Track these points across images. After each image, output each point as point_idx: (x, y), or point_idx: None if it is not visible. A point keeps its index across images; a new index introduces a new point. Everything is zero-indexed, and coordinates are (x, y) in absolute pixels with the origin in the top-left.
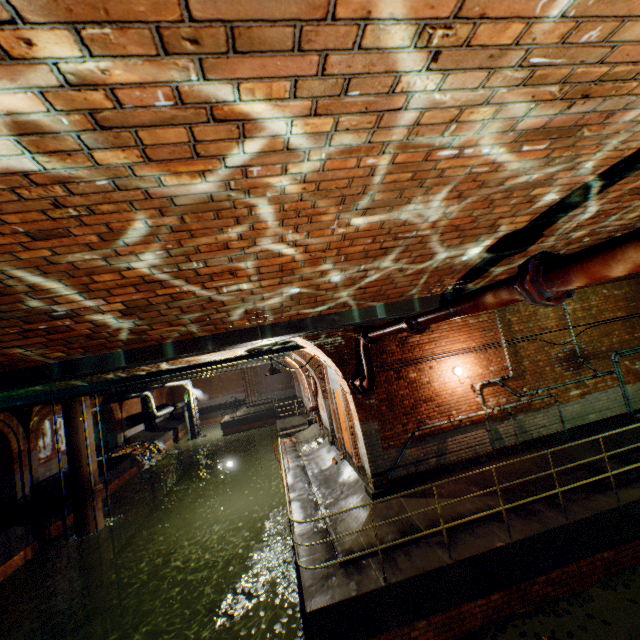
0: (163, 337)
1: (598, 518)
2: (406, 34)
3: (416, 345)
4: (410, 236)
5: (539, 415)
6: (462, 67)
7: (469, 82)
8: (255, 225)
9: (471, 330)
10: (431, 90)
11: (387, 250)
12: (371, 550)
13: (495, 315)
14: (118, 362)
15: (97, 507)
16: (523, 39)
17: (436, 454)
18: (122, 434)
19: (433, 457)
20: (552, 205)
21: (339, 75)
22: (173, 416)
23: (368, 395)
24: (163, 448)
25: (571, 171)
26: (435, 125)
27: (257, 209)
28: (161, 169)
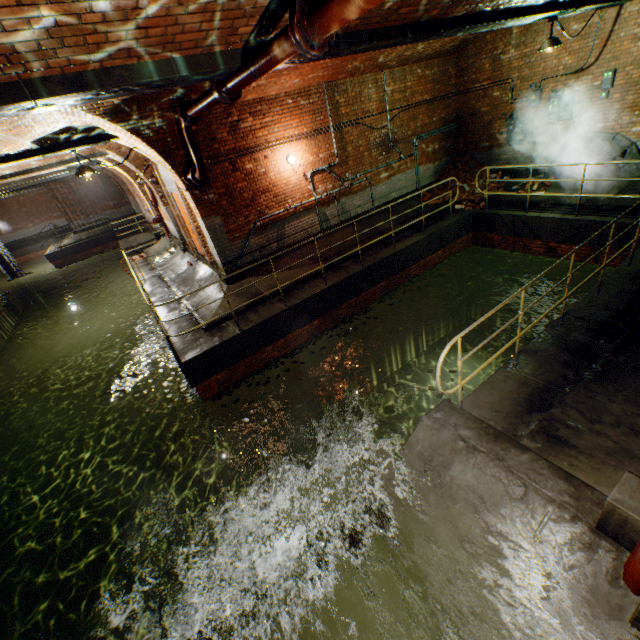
0: None
1: (382, 263)
2: None
3: (249, 132)
4: None
5: (357, 198)
6: None
7: None
8: None
9: (303, 114)
10: None
11: None
12: (226, 313)
13: (325, 96)
14: None
15: None
16: None
17: (277, 240)
18: None
19: (275, 243)
20: None
21: None
22: None
23: (206, 191)
24: None
25: None
26: None
27: None
28: None
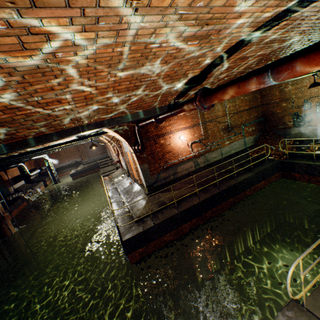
0: (26, 136)
1: (229, 188)
2: (120, 2)
3: (163, 127)
4: (147, 80)
5: (213, 153)
6: (150, 14)
7: (155, 19)
8: (66, 78)
9: (187, 118)
10: (139, 22)
11: (138, 87)
12: (147, 214)
13: (197, 111)
14: (2, 151)
15: (8, 224)
16: (173, 5)
17: (173, 174)
18: (11, 187)
19: (172, 175)
20: (208, 65)
21: (92, 16)
22: (41, 174)
23: (142, 153)
24: (39, 191)
25: (212, 51)
26: (145, 35)
27: (65, 71)
28: (5, 55)
